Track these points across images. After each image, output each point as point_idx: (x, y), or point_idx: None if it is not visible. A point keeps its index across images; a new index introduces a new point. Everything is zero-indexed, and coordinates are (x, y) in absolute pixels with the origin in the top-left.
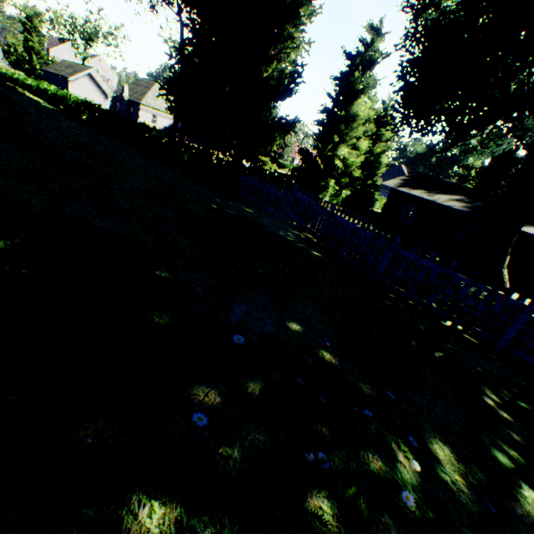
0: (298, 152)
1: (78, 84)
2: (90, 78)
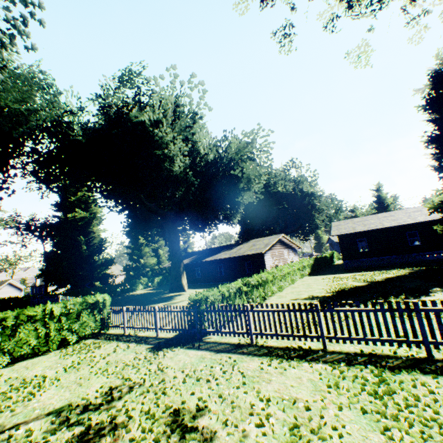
0: (121, 271)
1: (2, 291)
2: (10, 285)
